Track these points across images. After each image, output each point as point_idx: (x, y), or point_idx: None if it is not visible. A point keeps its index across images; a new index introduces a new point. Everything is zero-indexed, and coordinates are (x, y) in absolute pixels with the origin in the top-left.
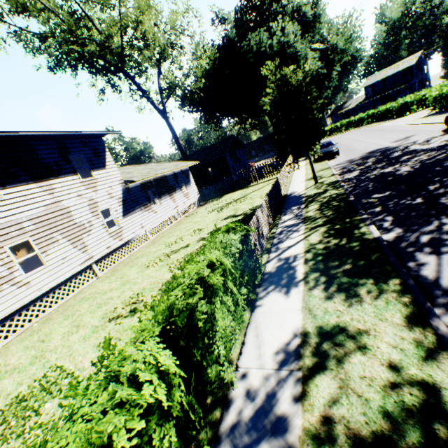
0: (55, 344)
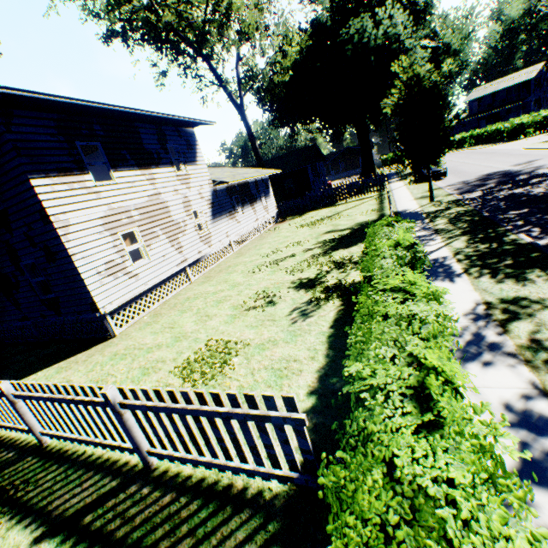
0: (192, 328)
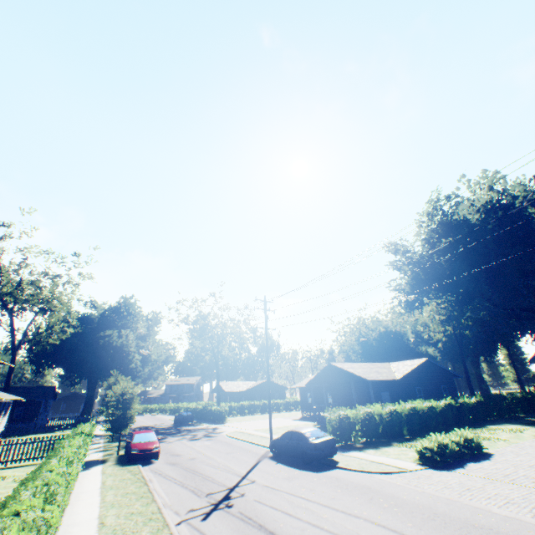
0: None
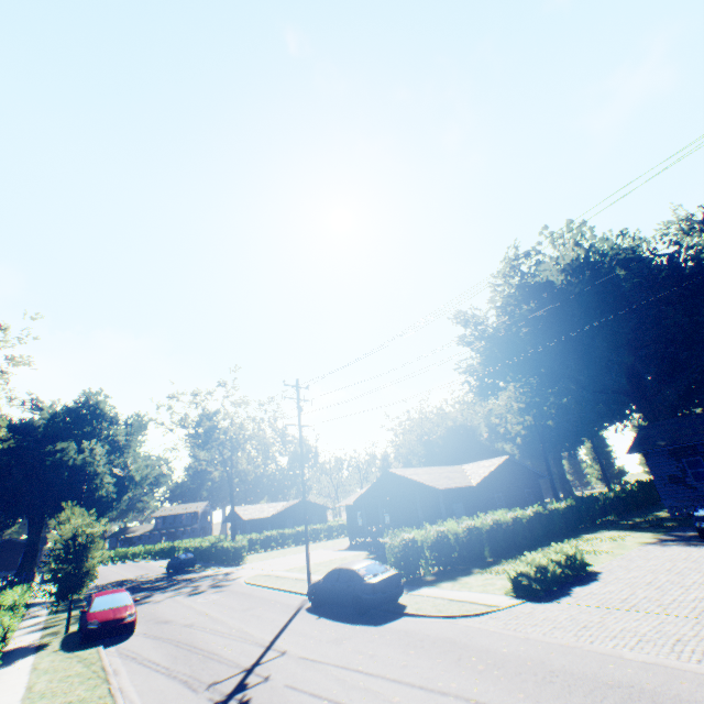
0: None
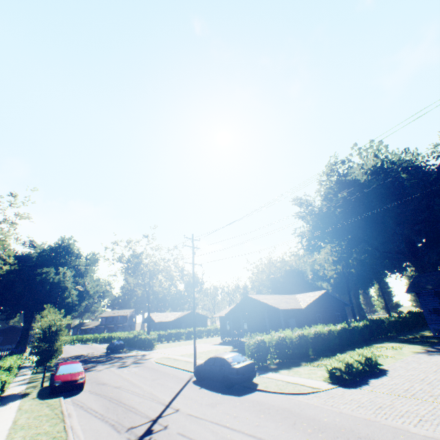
0: None
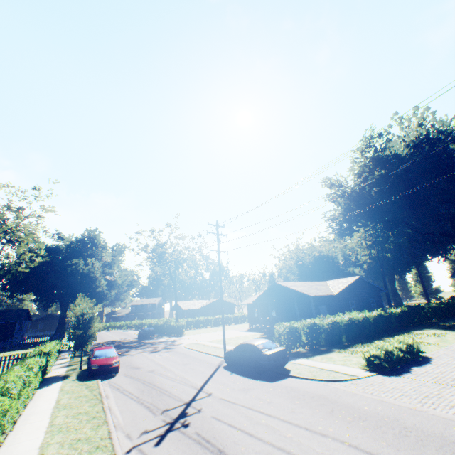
0: None
